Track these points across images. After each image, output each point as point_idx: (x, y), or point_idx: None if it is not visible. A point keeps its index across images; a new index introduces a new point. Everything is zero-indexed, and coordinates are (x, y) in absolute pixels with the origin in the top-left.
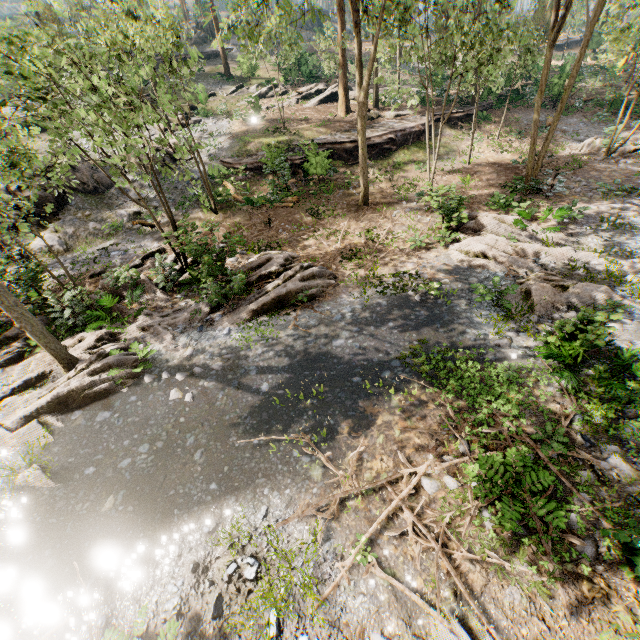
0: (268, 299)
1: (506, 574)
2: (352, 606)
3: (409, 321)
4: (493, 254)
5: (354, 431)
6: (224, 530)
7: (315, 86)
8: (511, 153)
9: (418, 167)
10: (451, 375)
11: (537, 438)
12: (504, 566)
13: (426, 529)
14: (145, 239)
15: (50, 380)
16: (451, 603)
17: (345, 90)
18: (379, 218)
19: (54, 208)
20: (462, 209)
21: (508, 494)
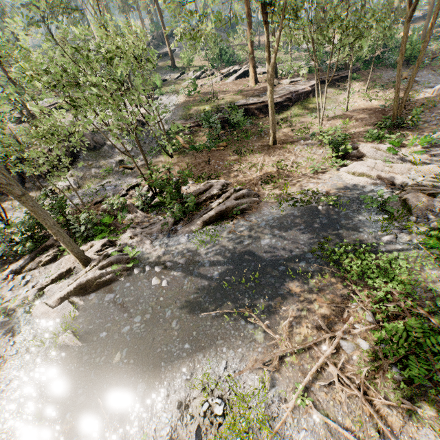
0: (213, 213)
1: (419, 418)
2: (297, 438)
3: (315, 224)
4: (374, 173)
5: (284, 305)
6: (197, 378)
7: (232, 68)
8: (377, 100)
9: (309, 116)
10: (353, 263)
11: (429, 310)
12: (416, 411)
13: (349, 380)
14: (127, 177)
15: (74, 273)
16: (376, 439)
17: (254, 68)
18: (285, 153)
19: (70, 161)
20: (347, 142)
21: (411, 354)
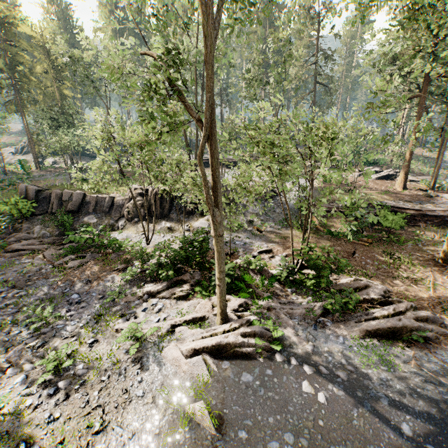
0: (383, 326)
1: None
2: None
3: None
4: None
5: None
6: None
7: (372, 168)
8: None
9: None
10: None
11: None
12: None
13: None
14: (256, 239)
15: (206, 323)
16: None
17: (406, 174)
18: None
19: None
20: None
21: None
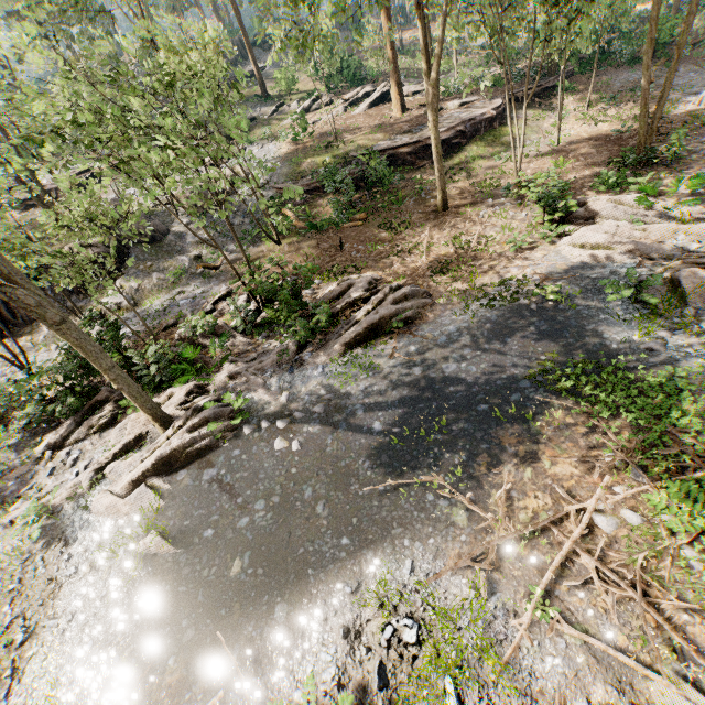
0: (360, 329)
1: None
2: (542, 670)
3: (529, 334)
4: (617, 243)
5: (493, 466)
6: (368, 589)
7: (361, 89)
8: (608, 123)
9: (497, 158)
10: (599, 390)
11: None
12: None
13: (616, 575)
14: (211, 283)
15: (147, 441)
16: (671, 663)
17: (398, 87)
18: (465, 222)
19: (117, 263)
20: (569, 196)
21: None
